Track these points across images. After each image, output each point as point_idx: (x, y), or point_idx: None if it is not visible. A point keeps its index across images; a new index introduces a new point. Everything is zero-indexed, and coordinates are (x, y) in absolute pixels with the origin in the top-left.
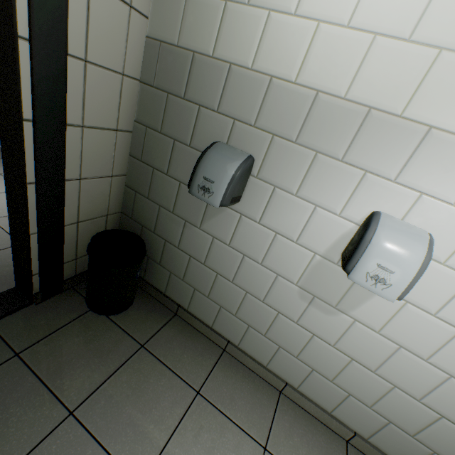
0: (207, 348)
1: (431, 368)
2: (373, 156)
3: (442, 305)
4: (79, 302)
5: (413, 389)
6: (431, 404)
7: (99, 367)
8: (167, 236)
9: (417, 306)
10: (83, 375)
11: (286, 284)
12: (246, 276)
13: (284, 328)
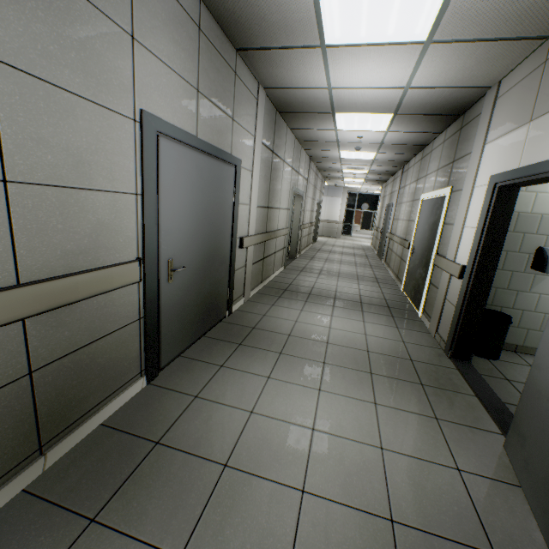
0: None
1: None
2: None
3: None
4: (478, 358)
5: None
6: None
7: None
8: (502, 304)
9: None
10: None
11: None
12: None
13: None
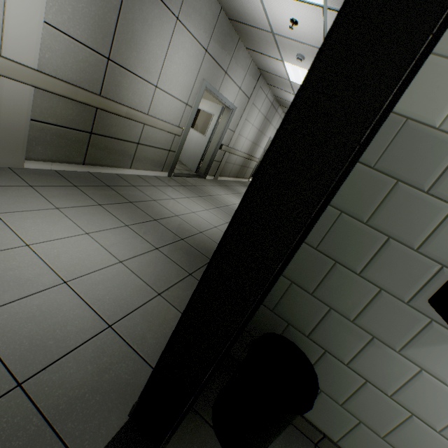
0: None
1: None
2: None
3: None
4: (208, 437)
5: None
6: None
7: None
8: (331, 346)
9: None
10: None
11: None
12: None
13: None
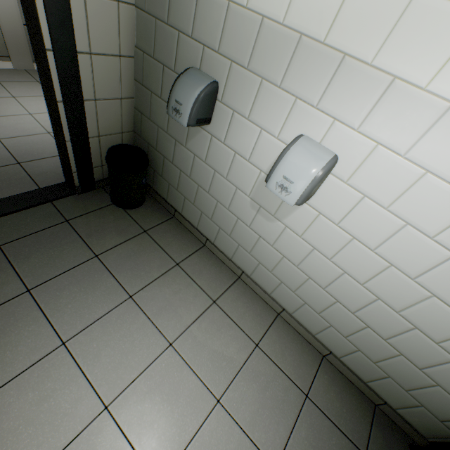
0: (192, 241)
1: (332, 266)
2: (302, 83)
3: (343, 217)
4: (106, 198)
5: (320, 281)
6: (331, 292)
7: (115, 237)
8: (165, 153)
9: (326, 217)
10: (105, 239)
11: (242, 196)
12: (216, 189)
13: (242, 230)
